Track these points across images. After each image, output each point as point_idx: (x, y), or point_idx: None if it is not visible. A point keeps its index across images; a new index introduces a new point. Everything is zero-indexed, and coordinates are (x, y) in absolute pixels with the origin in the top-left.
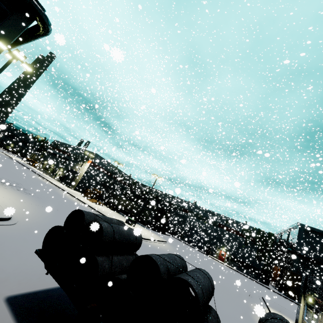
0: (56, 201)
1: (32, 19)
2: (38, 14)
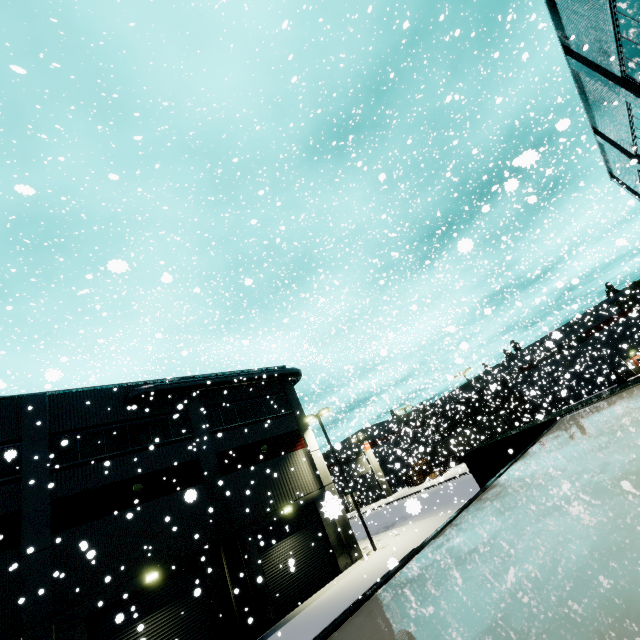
0: (432, 500)
1: (290, 382)
2: (295, 373)
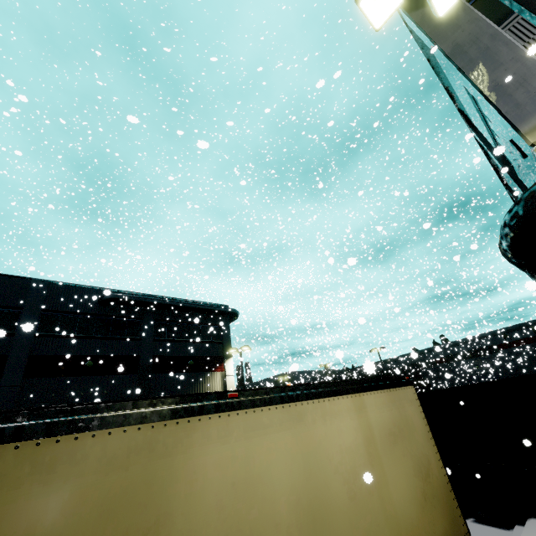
0: None
1: (228, 318)
2: (233, 313)
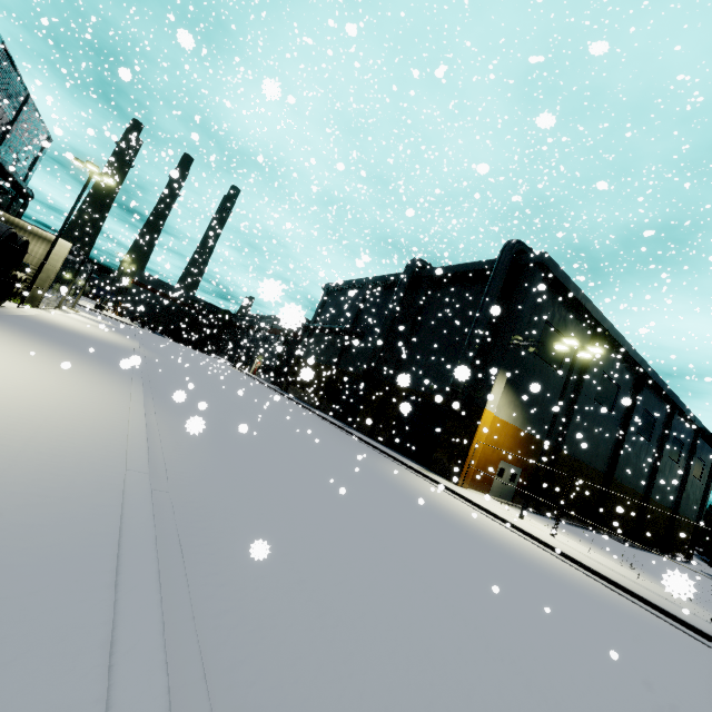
0: None
1: None
2: None
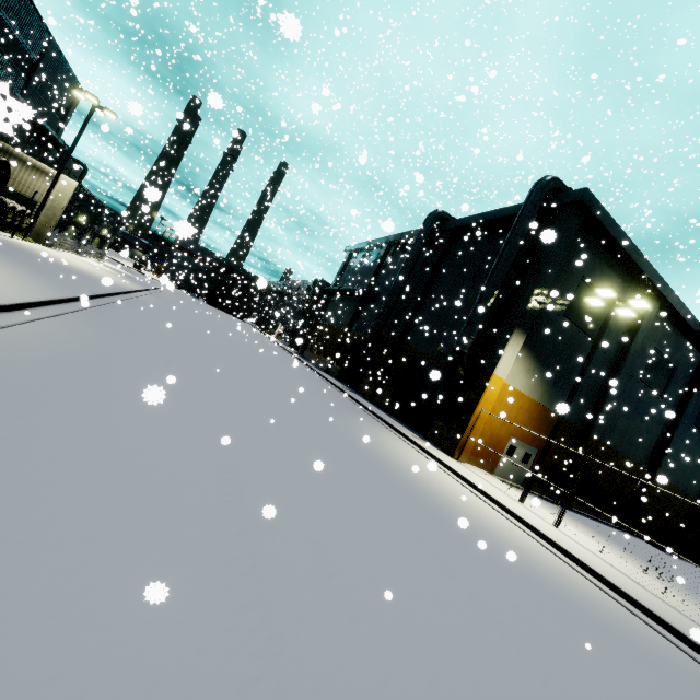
0: None
1: None
2: None
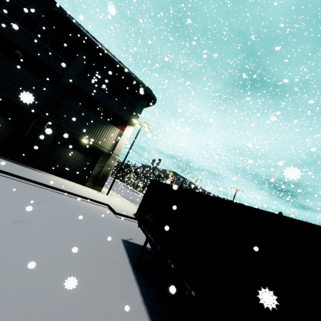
0: None
1: (146, 100)
2: (151, 97)
